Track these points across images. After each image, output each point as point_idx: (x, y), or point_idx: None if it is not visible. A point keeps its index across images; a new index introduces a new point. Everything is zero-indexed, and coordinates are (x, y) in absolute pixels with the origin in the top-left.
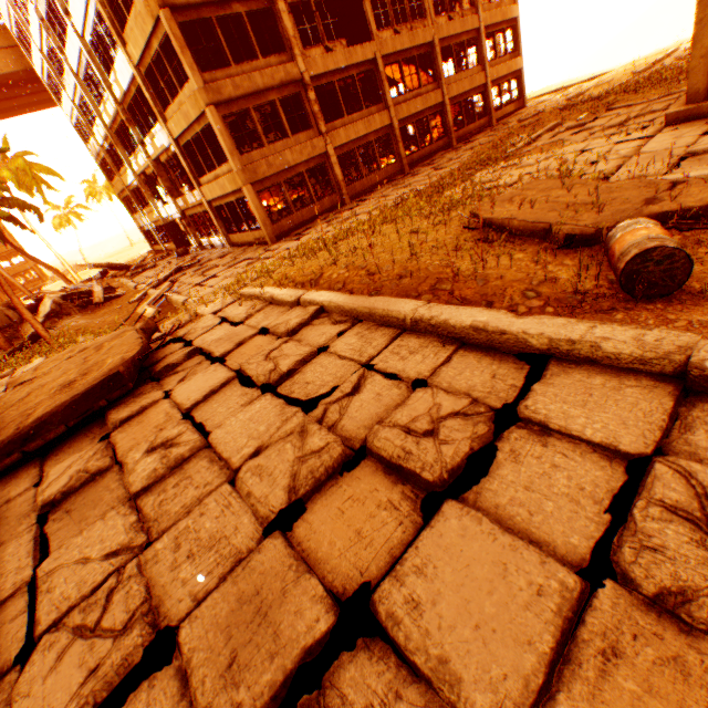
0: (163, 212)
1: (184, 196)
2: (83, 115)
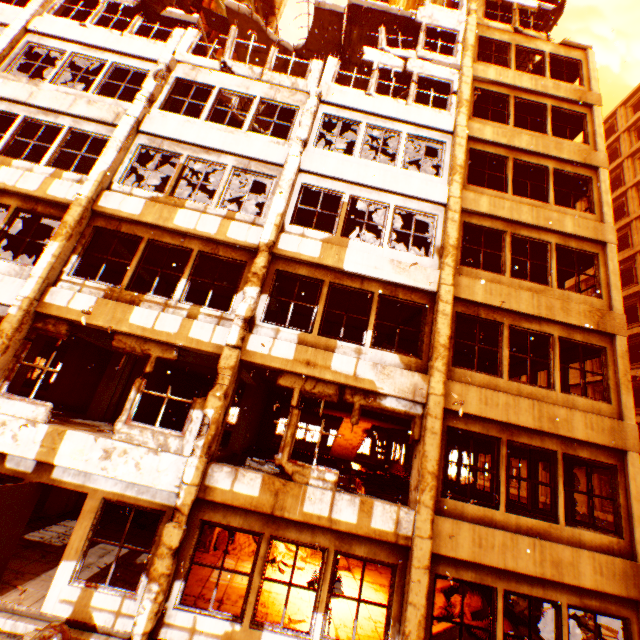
0: (4, 431)
1: (293, 479)
2: None
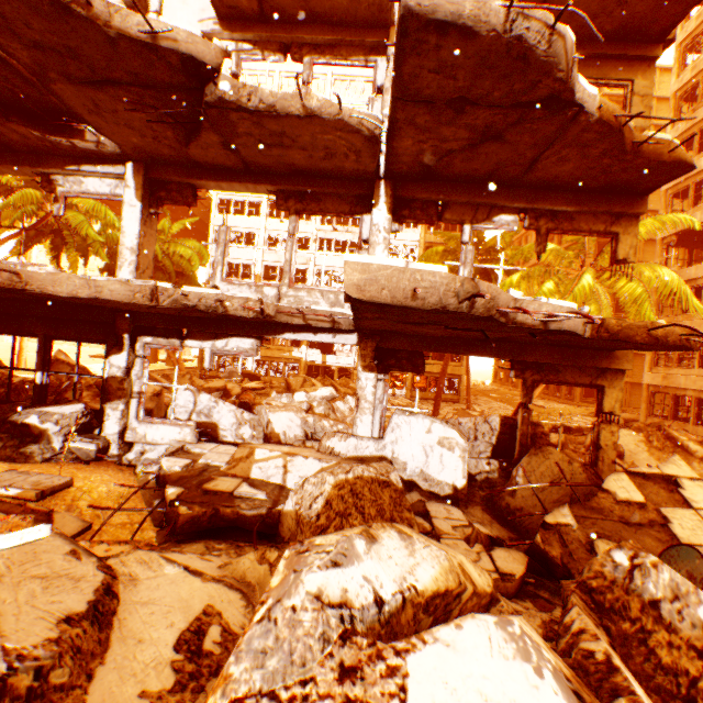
0: (313, 356)
1: None
2: (261, 269)
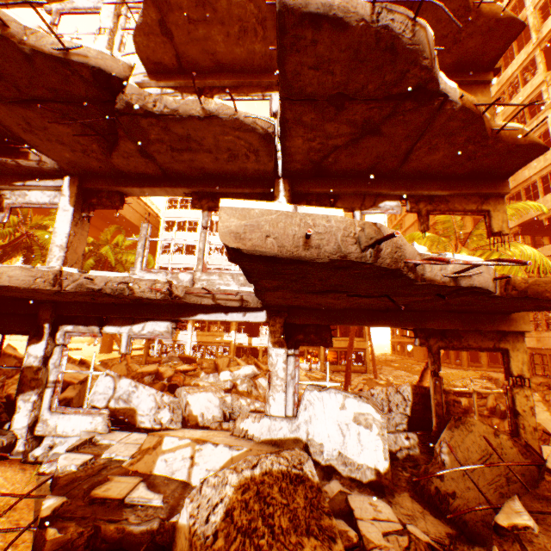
0: (241, 339)
1: None
2: None
